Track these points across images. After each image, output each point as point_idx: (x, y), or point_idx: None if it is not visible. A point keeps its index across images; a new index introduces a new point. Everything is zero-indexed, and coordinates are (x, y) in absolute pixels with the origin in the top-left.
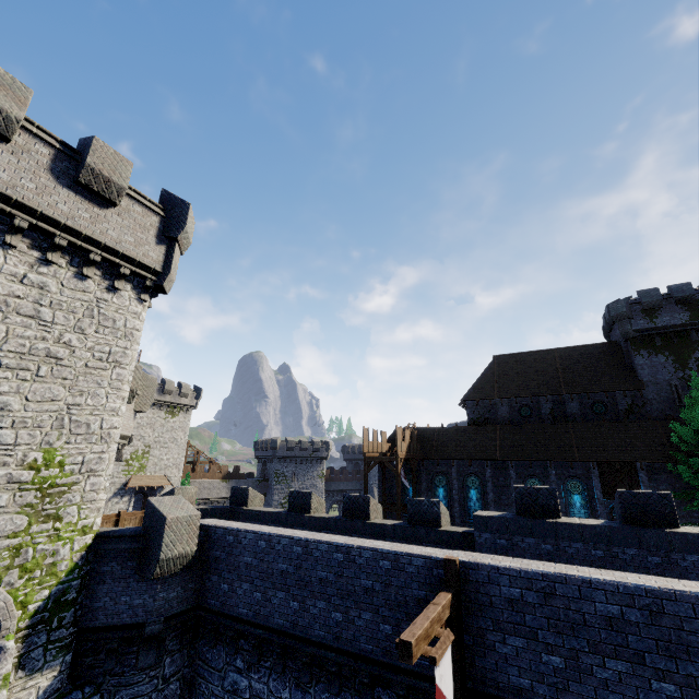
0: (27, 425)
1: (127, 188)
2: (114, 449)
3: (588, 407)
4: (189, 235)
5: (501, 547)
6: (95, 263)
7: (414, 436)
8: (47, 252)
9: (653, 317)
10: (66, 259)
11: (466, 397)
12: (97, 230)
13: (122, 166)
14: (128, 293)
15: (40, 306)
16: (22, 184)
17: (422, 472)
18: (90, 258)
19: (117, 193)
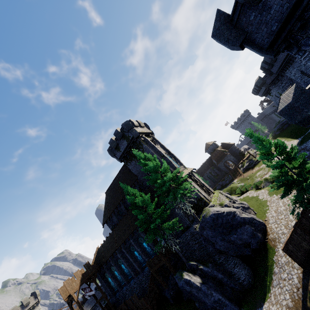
0: None
1: None
2: None
3: None
4: None
5: None
6: None
7: (87, 265)
8: None
9: (119, 149)
10: None
11: (103, 222)
12: None
13: None
14: None
15: None
16: None
17: (105, 271)
18: None
19: None
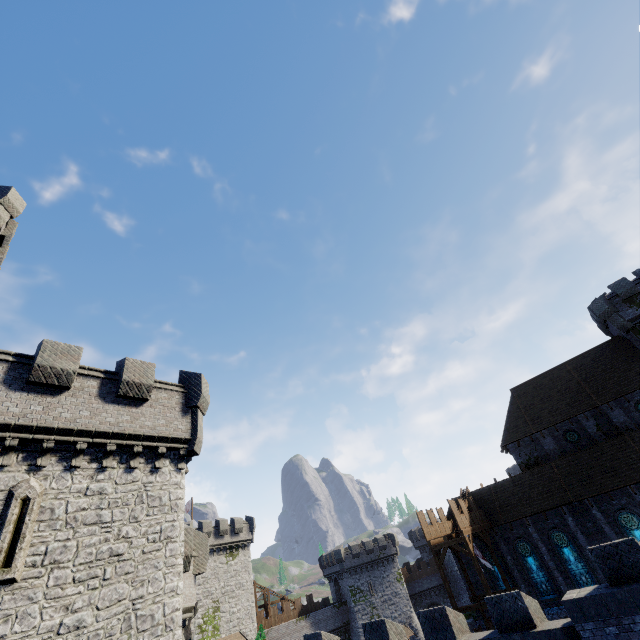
0: (100, 637)
1: (153, 384)
2: (179, 635)
3: (633, 411)
4: (206, 398)
5: (614, 638)
6: (139, 454)
7: (471, 503)
8: (102, 460)
9: (638, 303)
10: (116, 460)
11: (504, 441)
12: (137, 426)
13: (148, 369)
14: (167, 468)
15: (101, 510)
16: (80, 415)
17: (499, 543)
18: (134, 451)
19: (147, 391)
